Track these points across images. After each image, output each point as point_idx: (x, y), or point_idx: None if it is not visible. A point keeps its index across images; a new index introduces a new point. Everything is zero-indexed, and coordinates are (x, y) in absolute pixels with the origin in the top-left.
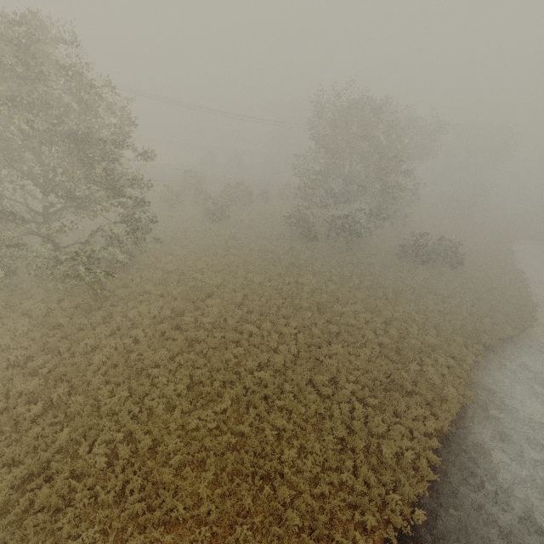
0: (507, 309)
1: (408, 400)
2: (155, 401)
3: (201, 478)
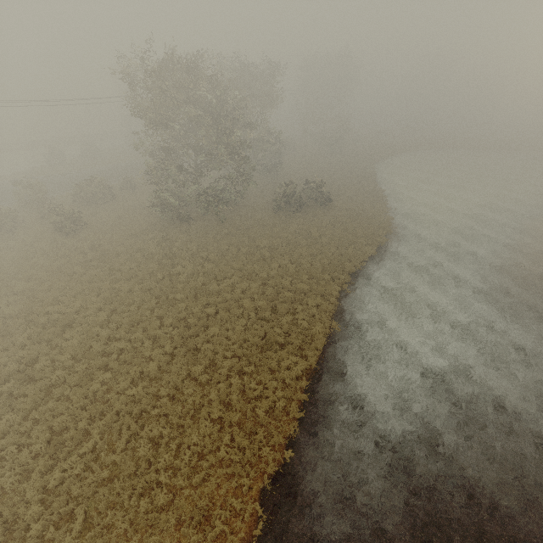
0: (369, 231)
1: (281, 353)
2: (5, 477)
3: (73, 529)
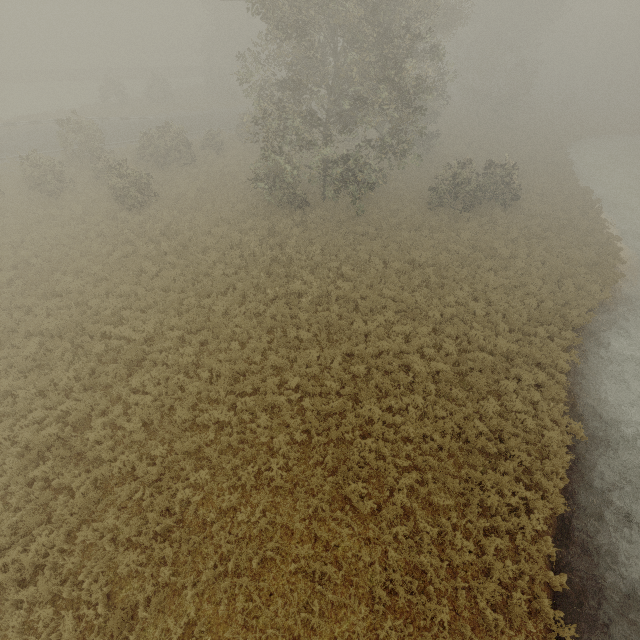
0: (587, 257)
1: (496, 477)
2: None
3: None
